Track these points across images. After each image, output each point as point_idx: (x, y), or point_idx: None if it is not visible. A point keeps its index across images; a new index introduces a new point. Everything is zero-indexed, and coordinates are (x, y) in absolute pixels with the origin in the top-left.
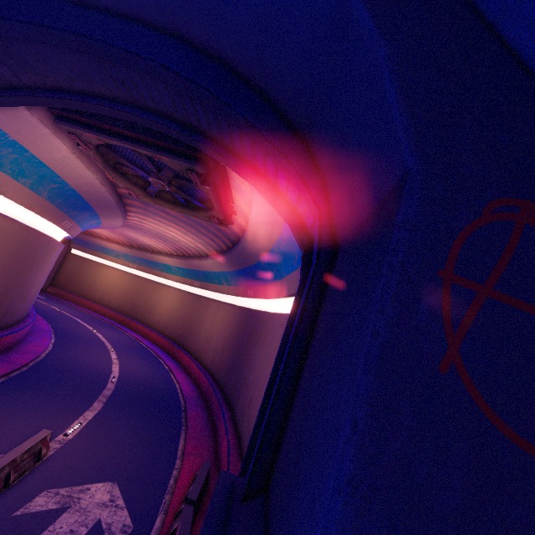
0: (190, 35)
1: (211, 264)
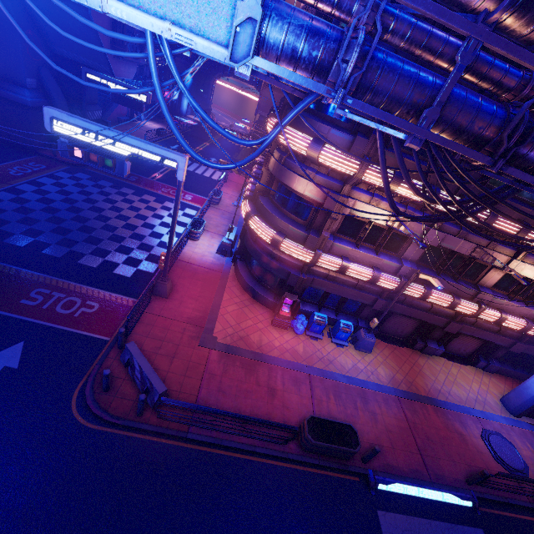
0: None
1: None
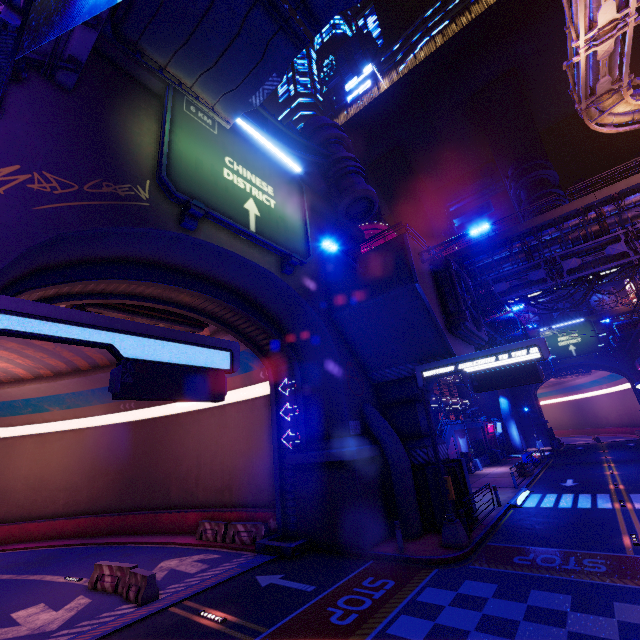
0: (246, 295)
1: (28, 390)
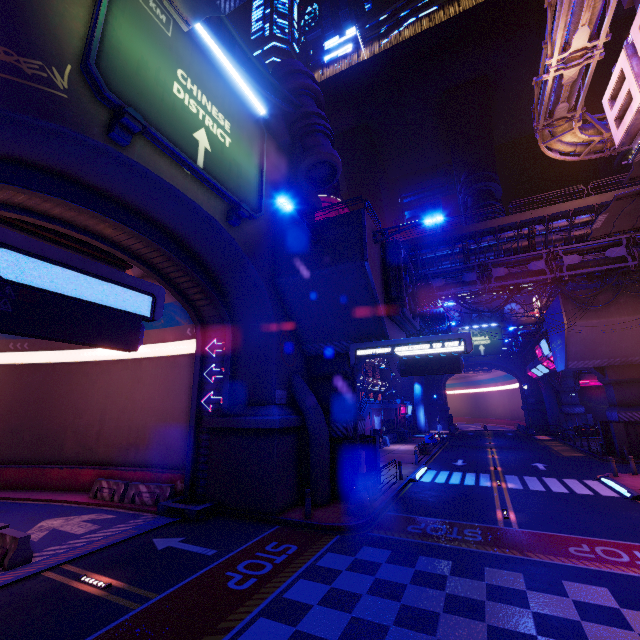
0: (182, 240)
1: None
